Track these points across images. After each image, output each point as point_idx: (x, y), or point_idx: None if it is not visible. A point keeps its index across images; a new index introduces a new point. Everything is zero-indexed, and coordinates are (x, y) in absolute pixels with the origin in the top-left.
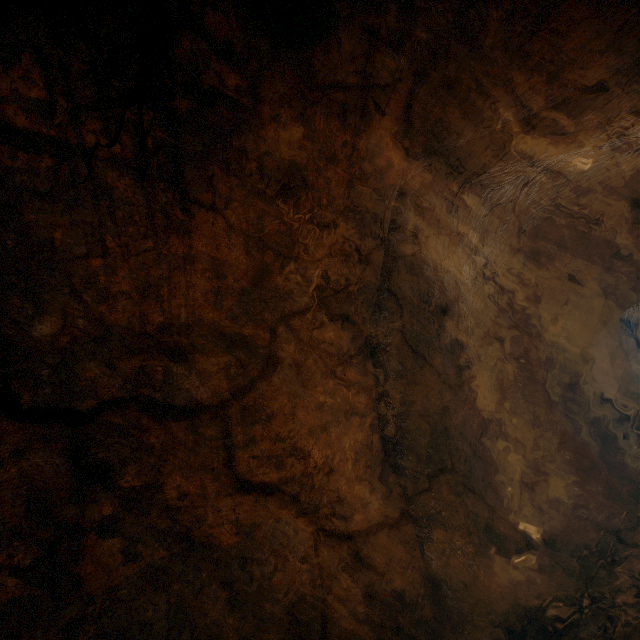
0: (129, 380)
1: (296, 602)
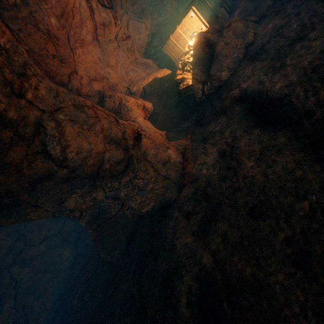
0: (12, 256)
1: (61, 241)
